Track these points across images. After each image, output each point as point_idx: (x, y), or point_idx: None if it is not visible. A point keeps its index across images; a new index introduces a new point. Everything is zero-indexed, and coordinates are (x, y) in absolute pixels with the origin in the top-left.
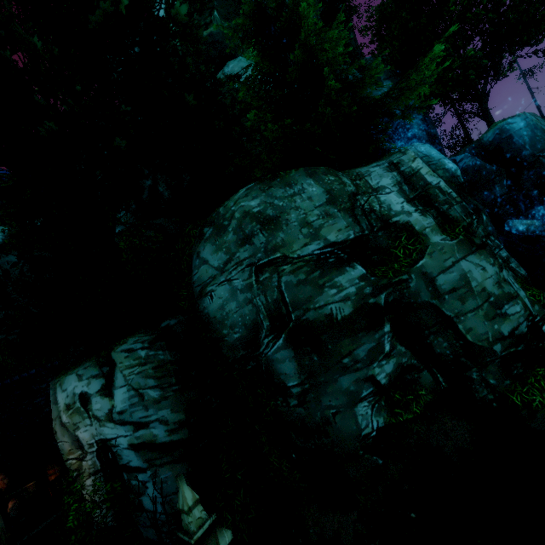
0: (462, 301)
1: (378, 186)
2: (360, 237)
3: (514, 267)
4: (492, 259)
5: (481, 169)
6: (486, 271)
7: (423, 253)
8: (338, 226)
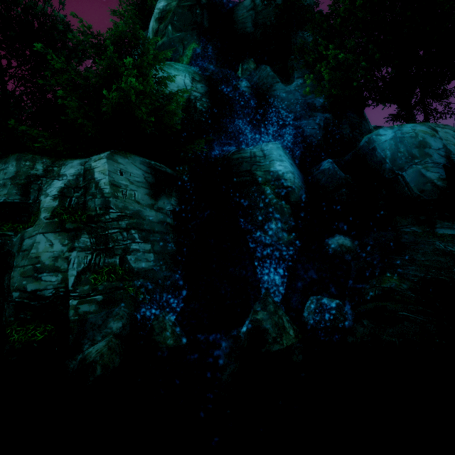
0: (22, 259)
1: (63, 173)
2: (18, 203)
3: (129, 258)
4: (68, 241)
5: (334, 177)
6: (52, 247)
7: (34, 223)
8: (2, 193)
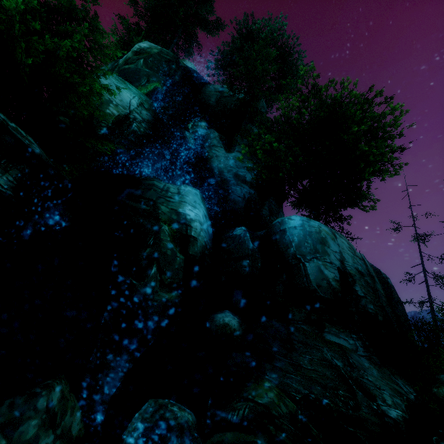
0: None
1: None
2: None
3: None
4: None
5: (242, 245)
6: None
7: None
8: None
